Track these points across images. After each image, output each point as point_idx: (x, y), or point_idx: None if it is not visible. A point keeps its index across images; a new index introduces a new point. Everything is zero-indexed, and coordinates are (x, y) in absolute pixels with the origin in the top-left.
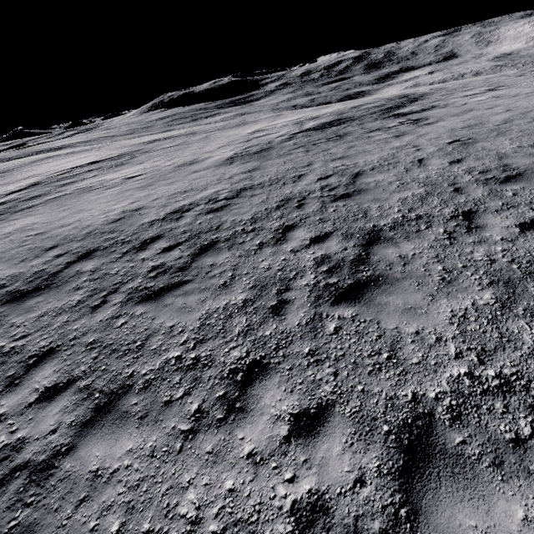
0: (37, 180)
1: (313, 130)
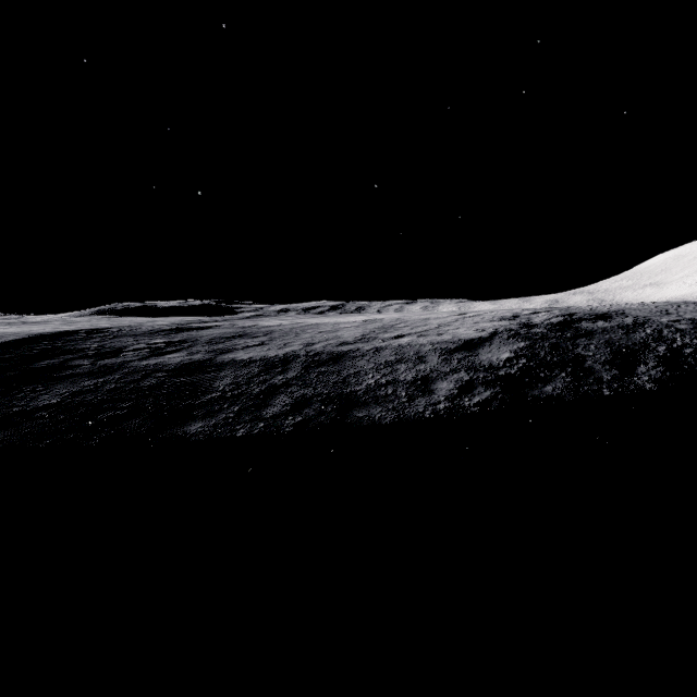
0: None
1: None
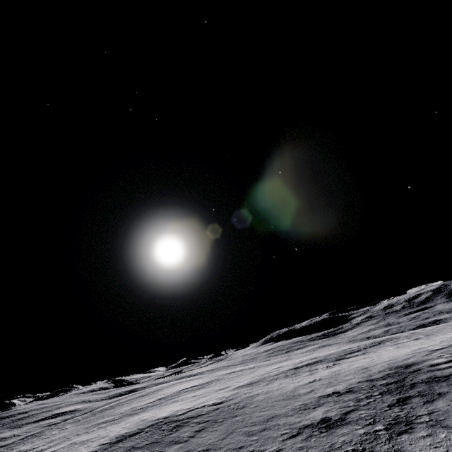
0: (164, 396)
1: (294, 368)
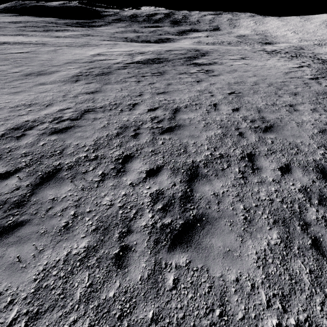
0: None
1: (141, 63)
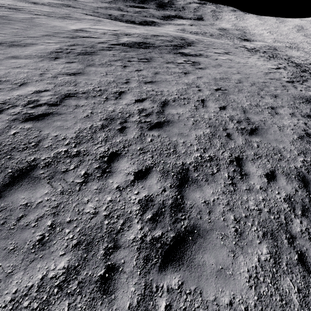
0: None
1: (127, 46)
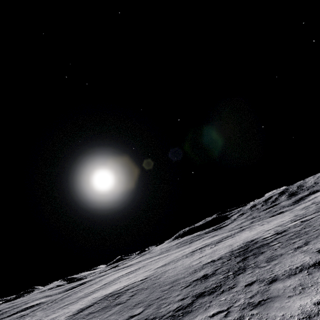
0: (107, 282)
1: (192, 252)
